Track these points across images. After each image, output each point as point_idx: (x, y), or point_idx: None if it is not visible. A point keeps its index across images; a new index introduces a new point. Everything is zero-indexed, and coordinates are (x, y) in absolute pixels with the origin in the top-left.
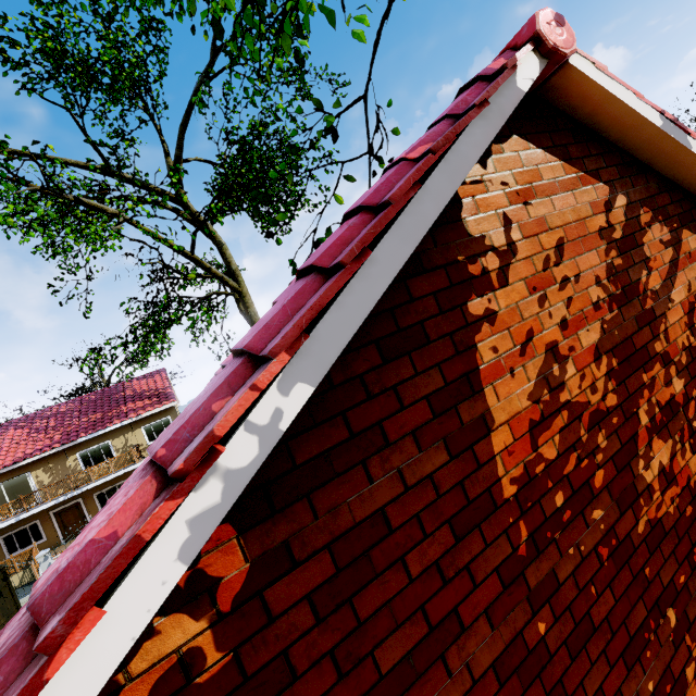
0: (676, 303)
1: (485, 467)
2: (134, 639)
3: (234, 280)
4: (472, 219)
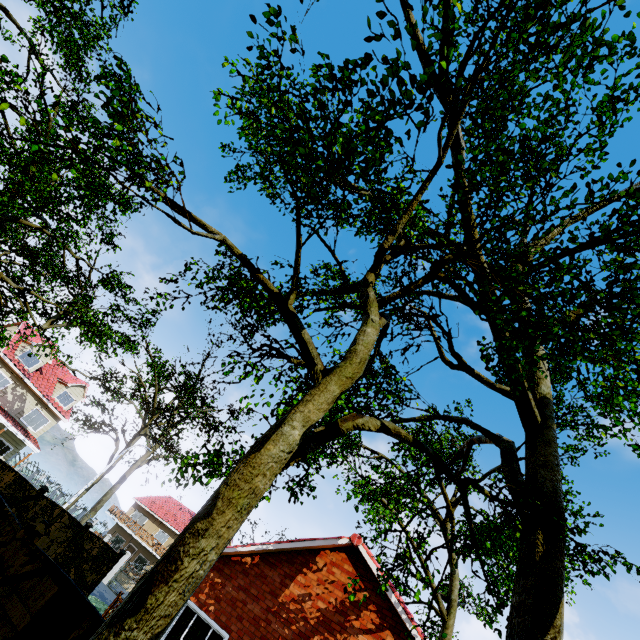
0: (359, 639)
1: (281, 591)
2: (249, 550)
3: (447, 606)
4: (319, 557)
